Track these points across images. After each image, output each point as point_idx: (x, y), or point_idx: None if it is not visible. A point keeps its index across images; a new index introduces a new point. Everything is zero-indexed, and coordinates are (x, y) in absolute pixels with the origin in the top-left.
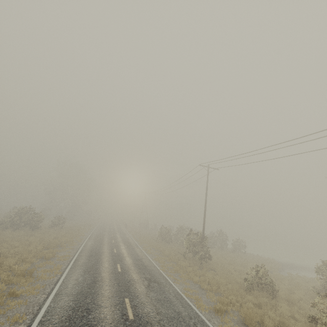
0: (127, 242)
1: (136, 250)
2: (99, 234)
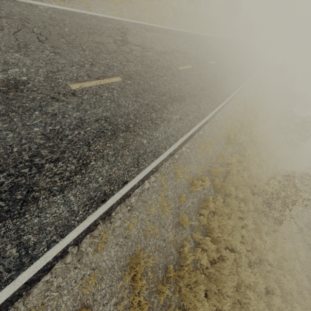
0: (199, 44)
1: (210, 40)
2: (206, 92)
